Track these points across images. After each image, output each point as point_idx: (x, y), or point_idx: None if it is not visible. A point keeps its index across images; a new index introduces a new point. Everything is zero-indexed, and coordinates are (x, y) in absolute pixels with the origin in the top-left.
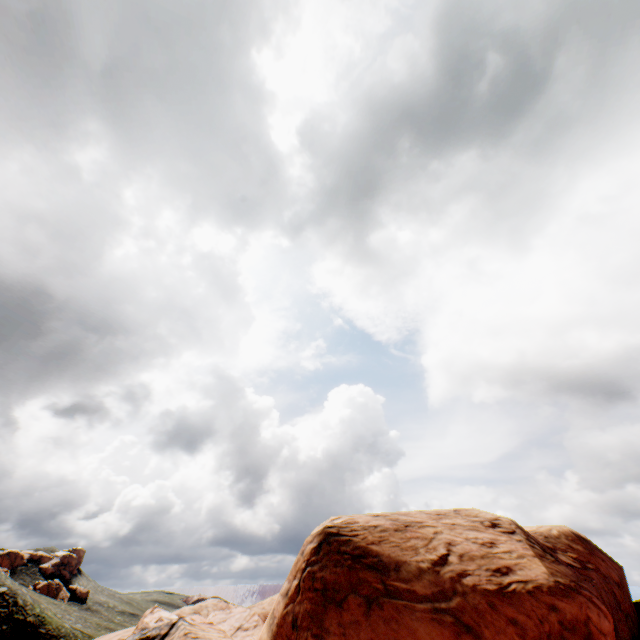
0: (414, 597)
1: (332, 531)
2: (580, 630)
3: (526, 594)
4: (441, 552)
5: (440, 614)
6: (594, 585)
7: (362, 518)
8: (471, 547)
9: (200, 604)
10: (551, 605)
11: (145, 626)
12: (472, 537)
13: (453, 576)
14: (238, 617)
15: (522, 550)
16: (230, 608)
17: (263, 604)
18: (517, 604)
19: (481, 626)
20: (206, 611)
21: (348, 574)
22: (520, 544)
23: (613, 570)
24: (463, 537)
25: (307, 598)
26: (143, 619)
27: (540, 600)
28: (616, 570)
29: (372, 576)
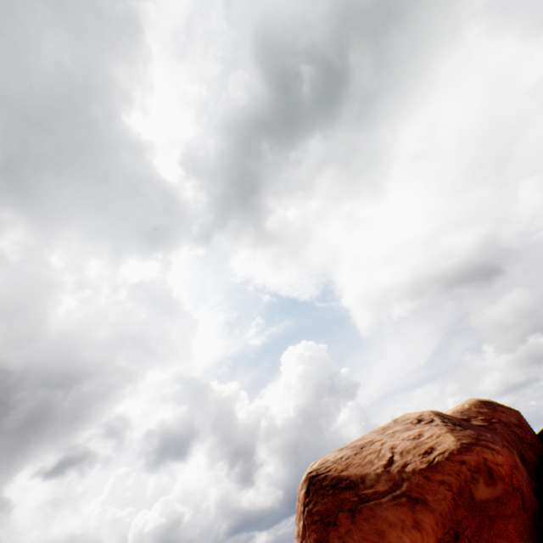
0: (379, 495)
1: (313, 474)
2: (483, 469)
3: (445, 460)
4: (388, 456)
5: (398, 499)
6: (498, 433)
7: (331, 455)
8: (406, 444)
9: None
10: (461, 461)
11: None
12: (406, 436)
13: (399, 469)
14: None
15: (439, 431)
16: None
17: None
18: (441, 470)
19: (424, 494)
20: None
21: (333, 500)
22: (437, 427)
23: (511, 416)
24: (400, 439)
25: (312, 530)
26: None
27: (454, 460)
28: (514, 415)
29: (349, 494)
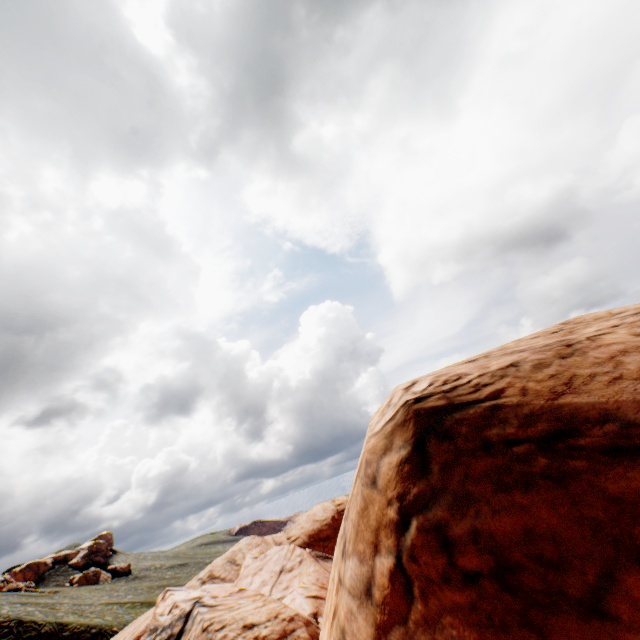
0: None
1: (435, 406)
2: None
3: None
4: None
5: None
6: None
7: (459, 368)
8: None
9: (232, 550)
10: None
11: (154, 626)
12: None
13: None
14: (276, 559)
15: None
16: (266, 541)
17: (300, 524)
18: None
19: None
20: (241, 555)
21: (563, 500)
22: None
23: None
24: None
25: (451, 612)
26: (155, 611)
27: None
28: None
29: None
